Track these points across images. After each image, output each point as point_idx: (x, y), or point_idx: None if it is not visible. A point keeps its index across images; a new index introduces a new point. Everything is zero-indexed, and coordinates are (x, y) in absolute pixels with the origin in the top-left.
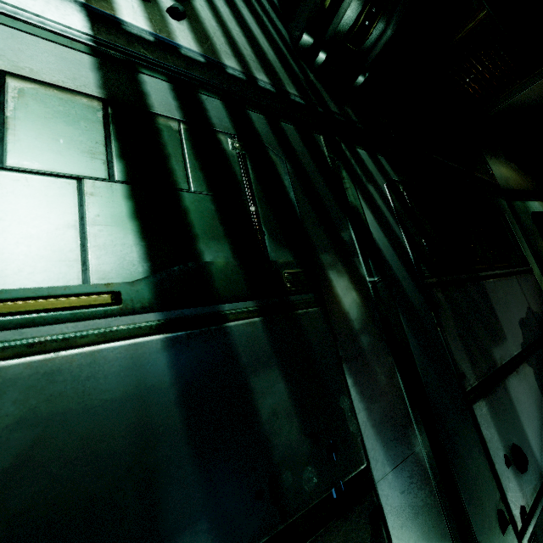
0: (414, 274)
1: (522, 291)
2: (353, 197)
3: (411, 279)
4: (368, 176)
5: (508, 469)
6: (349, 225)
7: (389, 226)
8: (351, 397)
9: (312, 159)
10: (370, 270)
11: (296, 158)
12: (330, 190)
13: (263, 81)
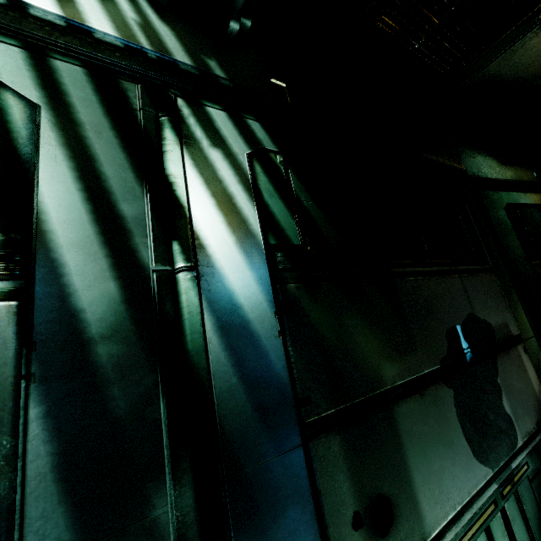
0: (259, 265)
1: (465, 293)
2: (171, 162)
3: (251, 271)
4: (217, 140)
5: (356, 533)
6: (144, 195)
7: (232, 202)
8: (27, 436)
9: (104, 109)
10: (164, 255)
11: (67, 105)
12: (124, 150)
13: (43, 9)
